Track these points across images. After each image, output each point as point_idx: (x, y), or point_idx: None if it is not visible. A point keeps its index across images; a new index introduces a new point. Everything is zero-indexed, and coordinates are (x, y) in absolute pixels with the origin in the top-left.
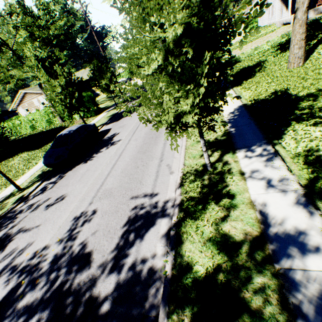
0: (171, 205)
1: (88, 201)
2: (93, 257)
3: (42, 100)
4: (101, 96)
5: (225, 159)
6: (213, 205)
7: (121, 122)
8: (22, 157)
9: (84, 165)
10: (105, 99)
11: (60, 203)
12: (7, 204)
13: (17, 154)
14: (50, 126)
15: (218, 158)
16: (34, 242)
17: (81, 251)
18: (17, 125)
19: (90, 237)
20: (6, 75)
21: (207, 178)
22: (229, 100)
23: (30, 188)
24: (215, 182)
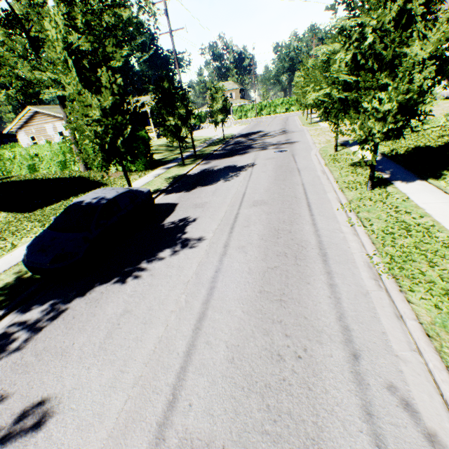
0: None
1: None
2: None
3: (60, 128)
4: (154, 142)
5: None
6: None
7: (196, 194)
8: None
9: (117, 290)
10: (161, 148)
11: (26, 443)
12: None
13: None
14: (63, 171)
15: None
16: None
17: None
18: (8, 158)
19: None
20: (5, 72)
21: None
22: (444, 205)
23: None
24: None
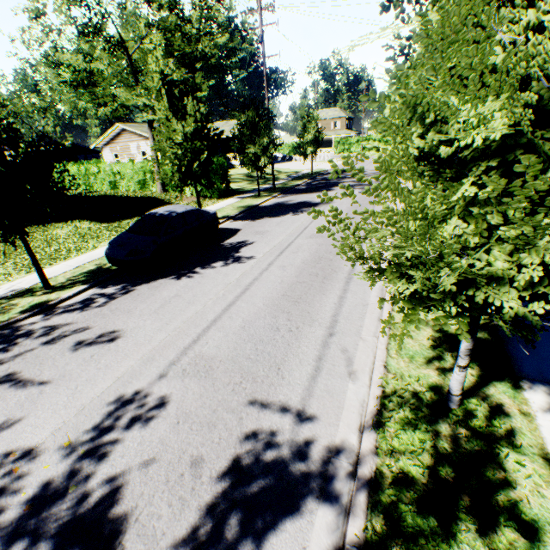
0: (347, 471)
1: (158, 368)
2: (123, 542)
3: (143, 147)
4: (236, 170)
5: (494, 394)
6: (472, 535)
7: (261, 223)
8: (78, 228)
9: (173, 283)
10: (241, 177)
11: (104, 346)
12: (13, 307)
13: (72, 220)
14: (141, 191)
15: (474, 384)
16: (20, 422)
17: (102, 506)
18: (93, 173)
19: (134, 472)
20: (106, 93)
21: (447, 432)
22: None
23: (65, 292)
24: (470, 454)
